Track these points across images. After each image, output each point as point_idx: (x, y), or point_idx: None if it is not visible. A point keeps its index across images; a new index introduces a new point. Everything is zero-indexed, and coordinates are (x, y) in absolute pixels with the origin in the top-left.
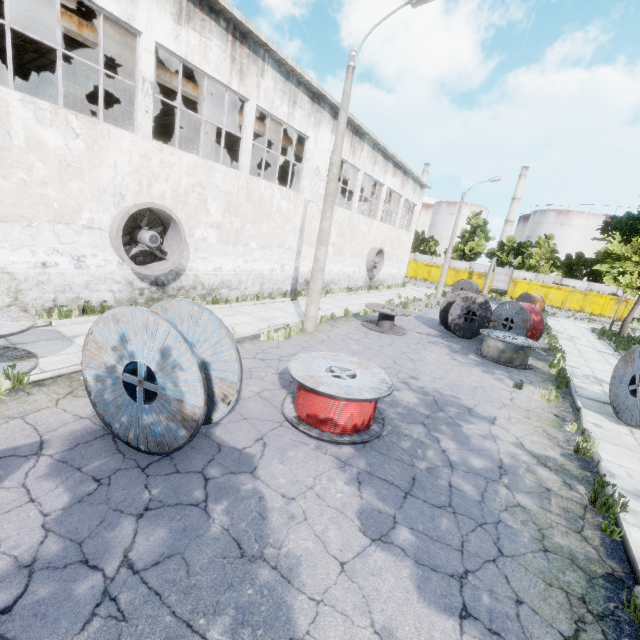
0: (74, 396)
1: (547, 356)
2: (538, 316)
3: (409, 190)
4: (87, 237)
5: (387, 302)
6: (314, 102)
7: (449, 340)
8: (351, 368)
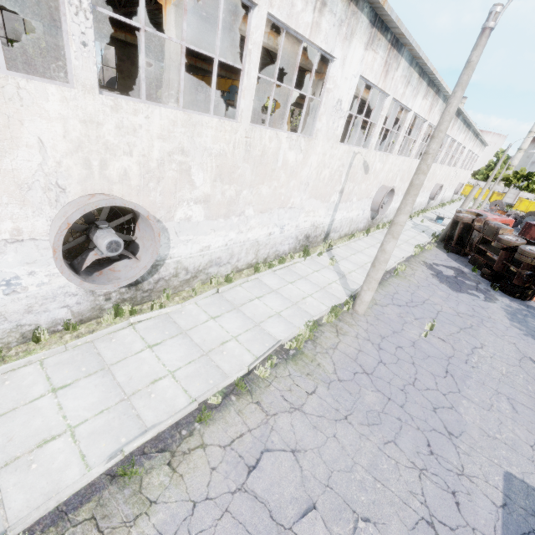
0: None
1: None
2: None
3: (480, 151)
4: (429, 193)
5: None
6: (473, 135)
7: None
8: None
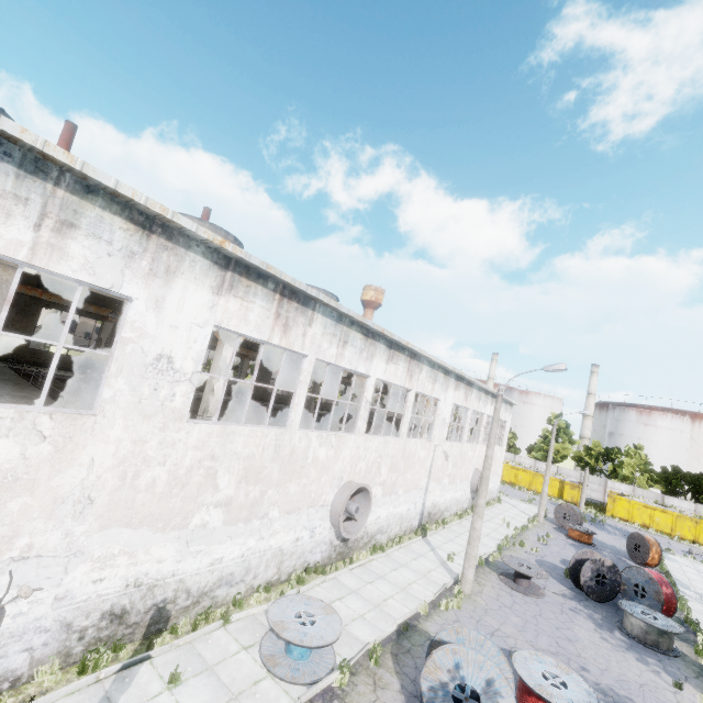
0: (380, 687)
1: (687, 633)
2: (668, 588)
3: (502, 411)
4: (320, 513)
5: (505, 540)
6: (446, 375)
7: (586, 605)
8: (557, 673)
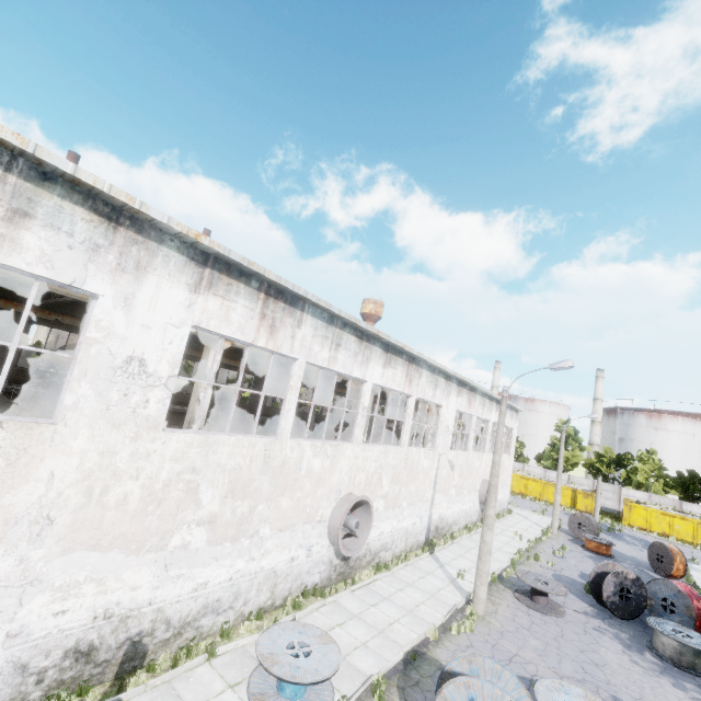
0: None
1: None
2: (700, 602)
3: (508, 418)
4: (317, 529)
5: (518, 554)
6: (447, 380)
7: (611, 623)
8: None
